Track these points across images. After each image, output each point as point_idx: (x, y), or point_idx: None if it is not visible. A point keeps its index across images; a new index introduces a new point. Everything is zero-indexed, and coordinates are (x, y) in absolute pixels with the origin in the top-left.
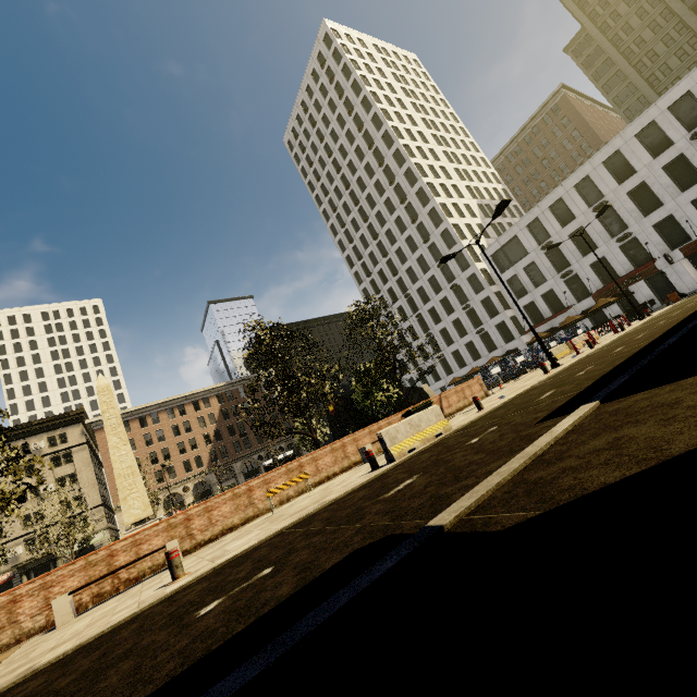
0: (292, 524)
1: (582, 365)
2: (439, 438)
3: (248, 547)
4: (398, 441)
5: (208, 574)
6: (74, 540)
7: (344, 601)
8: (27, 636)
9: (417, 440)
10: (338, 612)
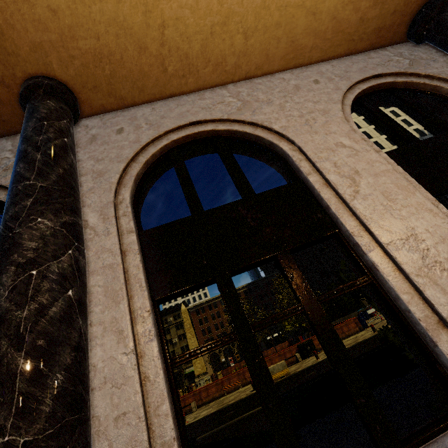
0: (213, 412)
1: (367, 343)
2: (279, 380)
3: (199, 418)
4: None
5: (187, 425)
6: (183, 373)
7: None
8: None
9: None
10: None
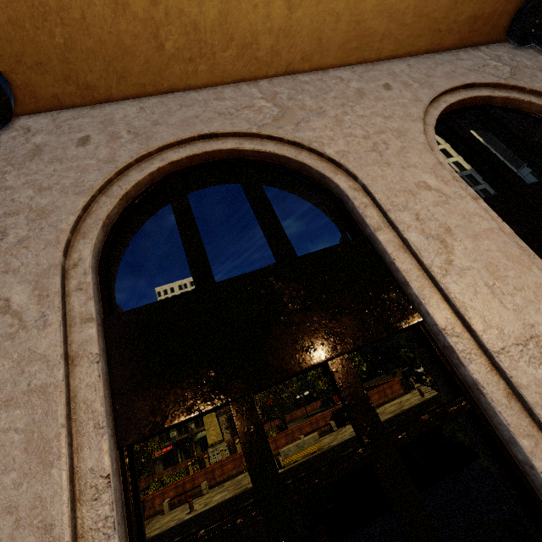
0: (228, 499)
1: (414, 412)
2: (310, 456)
3: (211, 506)
4: (288, 456)
5: (196, 516)
6: (193, 440)
7: None
8: (158, 513)
9: (300, 456)
10: None
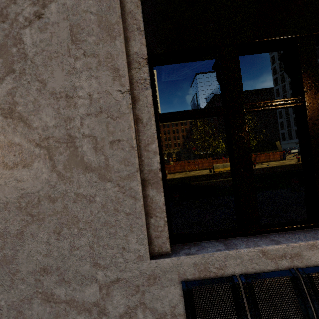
0: (186, 177)
1: (297, 165)
2: (229, 171)
3: (177, 177)
4: (217, 168)
5: (170, 179)
6: None
7: (178, 185)
8: None
9: (223, 170)
10: (177, 185)
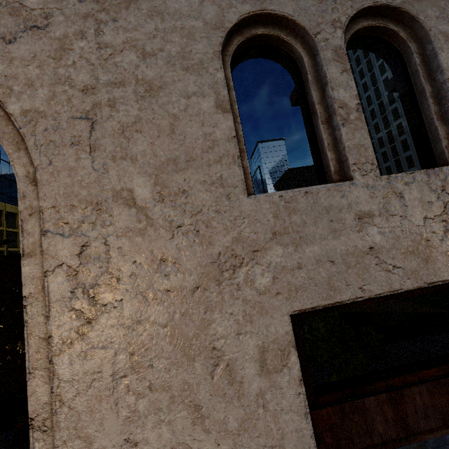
0: None
1: None
2: None
3: None
4: None
5: None
6: None
7: None
8: None
9: None
10: None
